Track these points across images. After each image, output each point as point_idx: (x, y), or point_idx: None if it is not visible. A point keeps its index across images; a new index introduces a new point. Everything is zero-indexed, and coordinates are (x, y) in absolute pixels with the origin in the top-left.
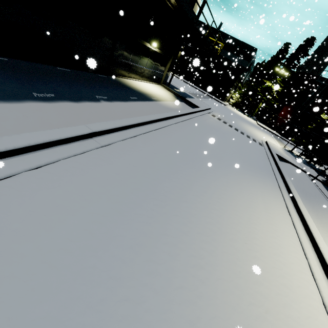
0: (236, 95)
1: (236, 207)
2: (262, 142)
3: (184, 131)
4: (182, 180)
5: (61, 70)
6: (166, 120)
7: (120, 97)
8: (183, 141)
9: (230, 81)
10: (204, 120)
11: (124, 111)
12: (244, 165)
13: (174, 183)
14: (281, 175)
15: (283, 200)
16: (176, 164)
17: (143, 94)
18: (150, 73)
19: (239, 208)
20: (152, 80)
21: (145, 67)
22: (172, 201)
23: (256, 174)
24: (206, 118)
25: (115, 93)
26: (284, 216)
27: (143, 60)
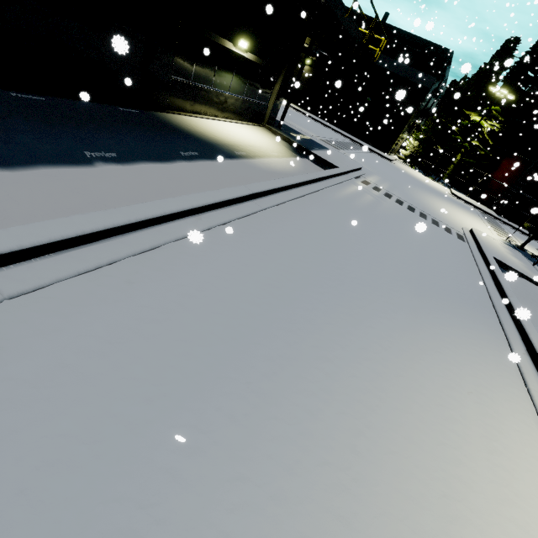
0: (411, 141)
1: (406, 456)
2: (464, 233)
3: (292, 223)
4: (251, 381)
5: (19, 98)
6: (253, 199)
7: (154, 153)
8: (283, 249)
9: (401, 116)
10: (344, 194)
11: (156, 185)
12: (427, 298)
13: (219, 402)
14: (512, 313)
15: (526, 392)
16: (244, 324)
17: (216, 144)
18: (239, 103)
19: (413, 459)
20: (246, 118)
21: (227, 92)
22: (189, 492)
23: (456, 319)
24: (350, 188)
25: (141, 145)
26: (537, 455)
27: (221, 77)
